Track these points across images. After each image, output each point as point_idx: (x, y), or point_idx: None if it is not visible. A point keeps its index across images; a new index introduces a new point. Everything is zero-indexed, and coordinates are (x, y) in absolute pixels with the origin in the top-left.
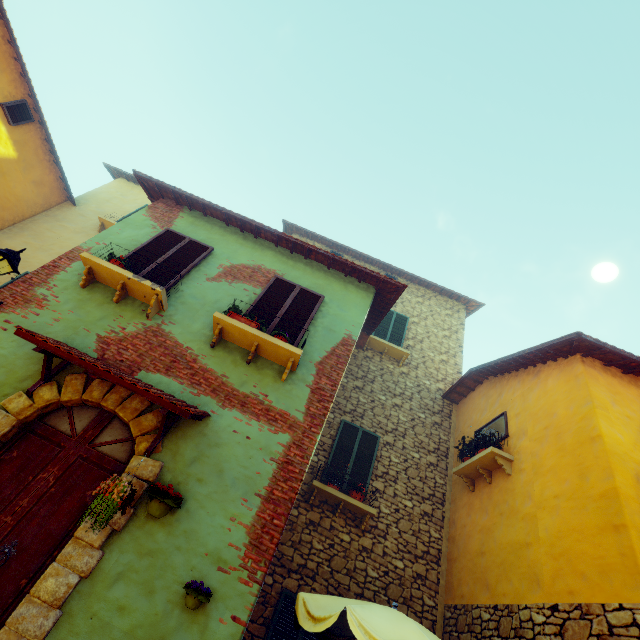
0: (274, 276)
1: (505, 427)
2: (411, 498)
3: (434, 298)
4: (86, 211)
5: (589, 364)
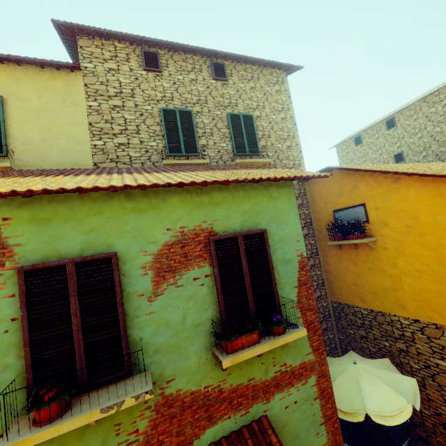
0: (211, 241)
1: (366, 216)
2: None
3: (261, 75)
4: None
5: None
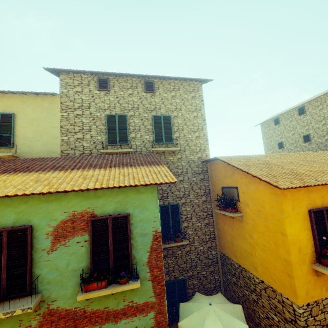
0: (89, 221)
1: (238, 197)
2: (199, 221)
3: (181, 86)
4: None
5: None
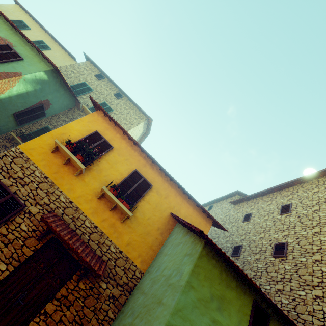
0: (7, 43)
1: None
2: None
3: (135, 110)
4: None
5: (98, 112)
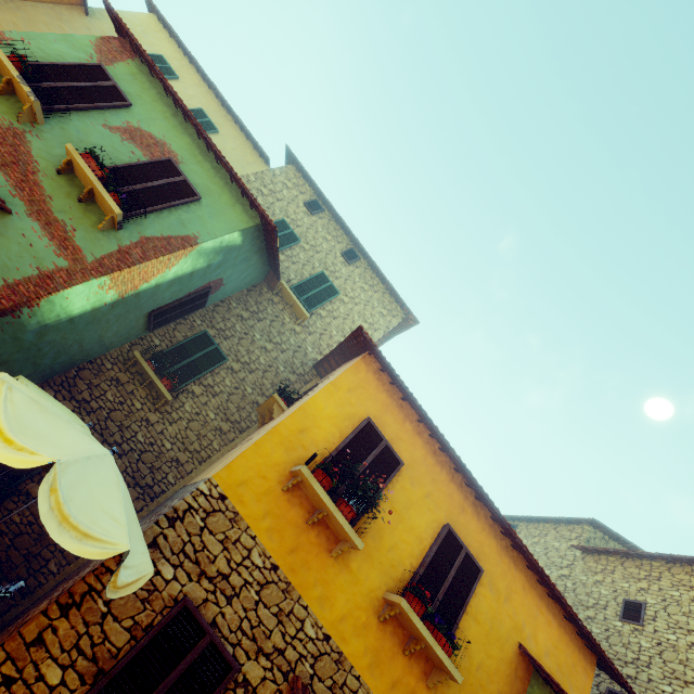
0: (168, 157)
1: (306, 391)
2: (218, 413)
3: (381, 294)
4: (95, 27)
5: (367, 361)
